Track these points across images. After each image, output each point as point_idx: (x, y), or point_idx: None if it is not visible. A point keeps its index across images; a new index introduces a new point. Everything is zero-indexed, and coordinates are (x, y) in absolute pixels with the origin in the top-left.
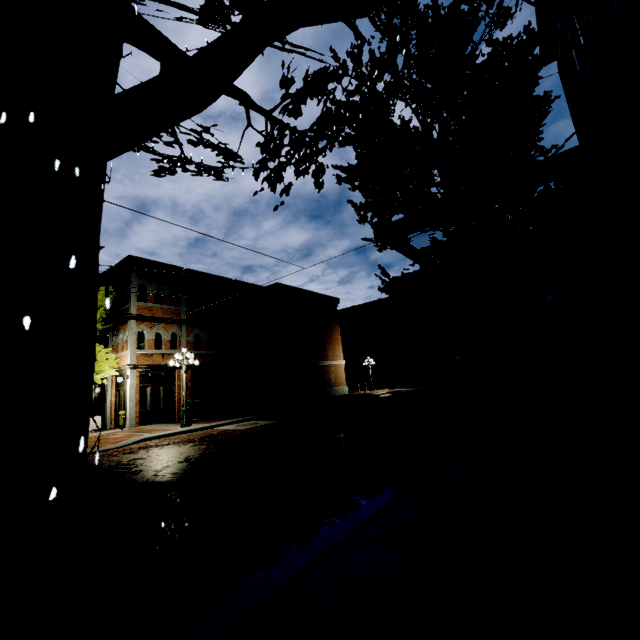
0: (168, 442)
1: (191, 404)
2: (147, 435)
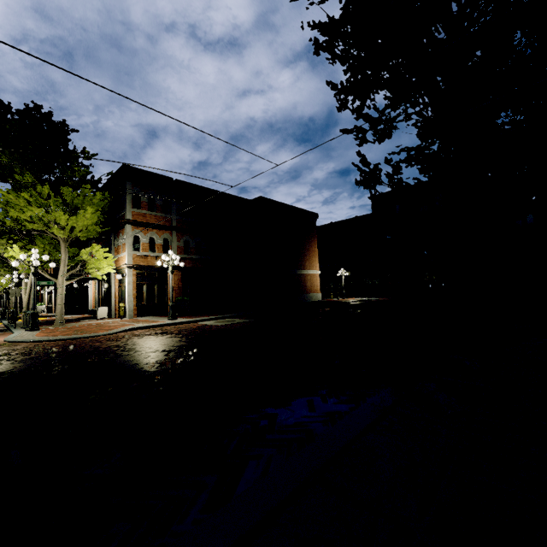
0: (150, 332)
1: (181, 301)
2: (136, 325)
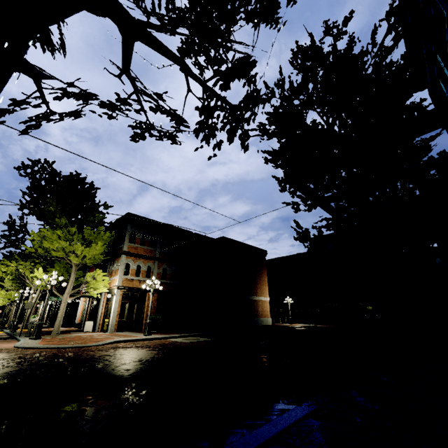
0: (131, 345)
1: (154, 319)
2: (119, 338)
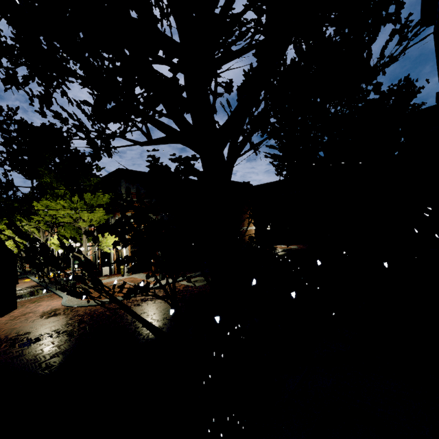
0: None
1: None
2: None
